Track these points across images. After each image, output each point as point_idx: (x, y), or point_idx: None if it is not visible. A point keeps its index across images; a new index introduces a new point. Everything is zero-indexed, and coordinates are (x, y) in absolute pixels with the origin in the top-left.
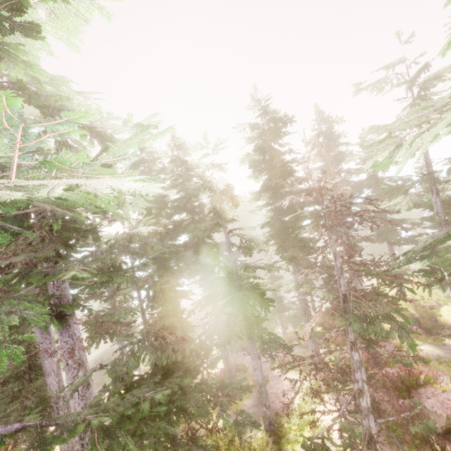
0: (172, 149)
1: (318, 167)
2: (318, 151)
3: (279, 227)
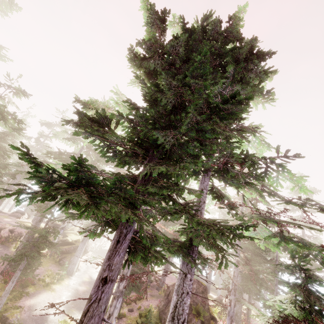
0: None
1: None
2: None
3: None
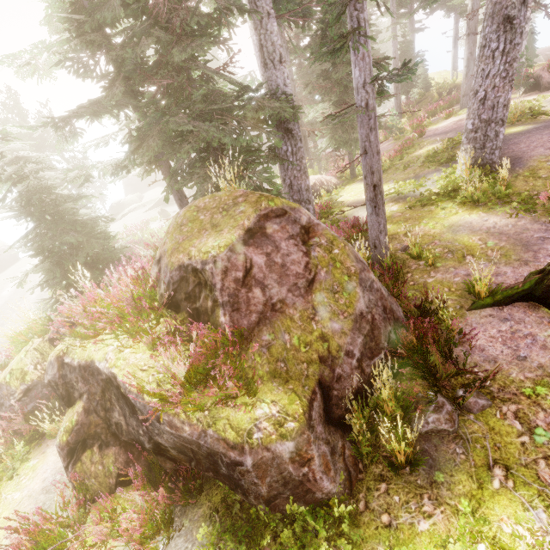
0: None
1: None
2: None
3: None
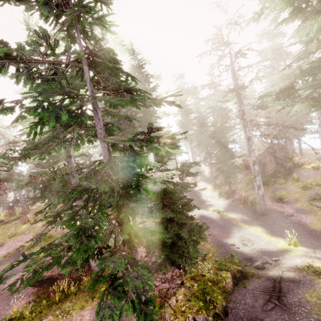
0: None
1: None
2: None
3: None
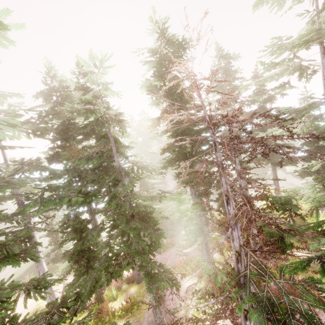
0: (77, 77)
1: (217, 99)
2: (217, 85)
3: (177, 152)
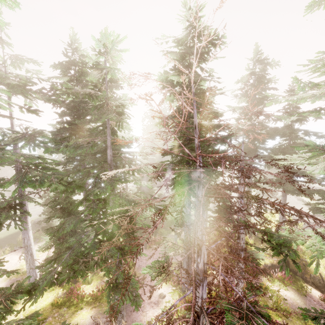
0: (96, 54)
1: (242, 107)
2: (246, 92)
3: (180, 157)
